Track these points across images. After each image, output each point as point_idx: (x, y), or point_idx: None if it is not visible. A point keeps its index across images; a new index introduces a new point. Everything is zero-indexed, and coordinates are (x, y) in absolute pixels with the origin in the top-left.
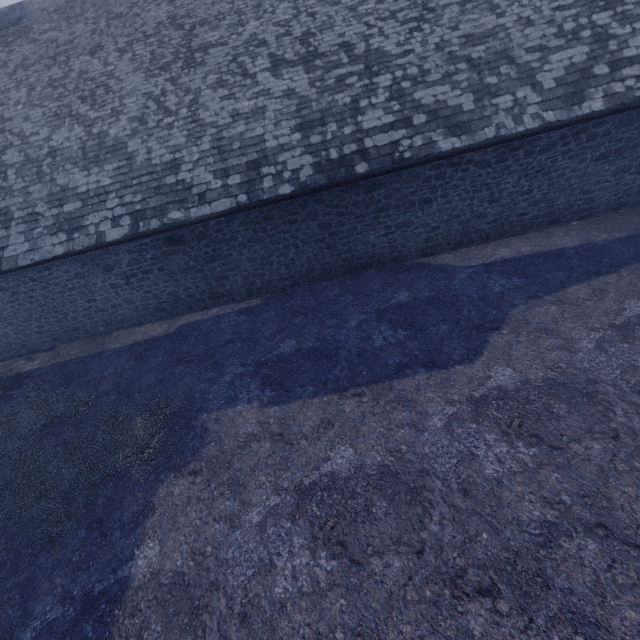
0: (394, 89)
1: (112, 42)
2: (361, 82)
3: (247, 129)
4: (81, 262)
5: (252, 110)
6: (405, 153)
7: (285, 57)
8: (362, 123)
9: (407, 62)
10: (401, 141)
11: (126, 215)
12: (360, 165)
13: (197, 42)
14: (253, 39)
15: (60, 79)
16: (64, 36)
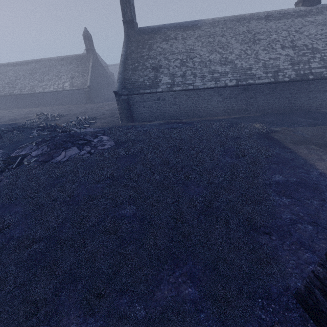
0: (321, 58)
1: (228, 34)
2: (310, 55)
3: (274, 62)
4: (214, 91)
5: (275, 58)
6: (325, 75)
7: (285, 45)
8: (311, 65)
9: (325, 52)
10: (323, 72)
11: (234, 79)
12: (310, 76)
13: (256, 38)
14: (275, 39)
15: (212, 42)
16: (212, 30)
